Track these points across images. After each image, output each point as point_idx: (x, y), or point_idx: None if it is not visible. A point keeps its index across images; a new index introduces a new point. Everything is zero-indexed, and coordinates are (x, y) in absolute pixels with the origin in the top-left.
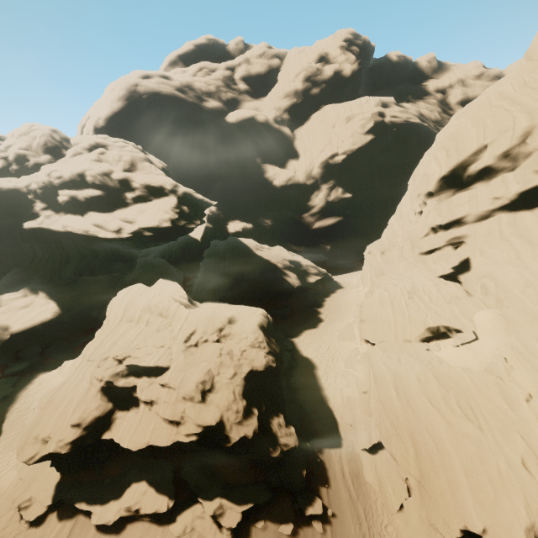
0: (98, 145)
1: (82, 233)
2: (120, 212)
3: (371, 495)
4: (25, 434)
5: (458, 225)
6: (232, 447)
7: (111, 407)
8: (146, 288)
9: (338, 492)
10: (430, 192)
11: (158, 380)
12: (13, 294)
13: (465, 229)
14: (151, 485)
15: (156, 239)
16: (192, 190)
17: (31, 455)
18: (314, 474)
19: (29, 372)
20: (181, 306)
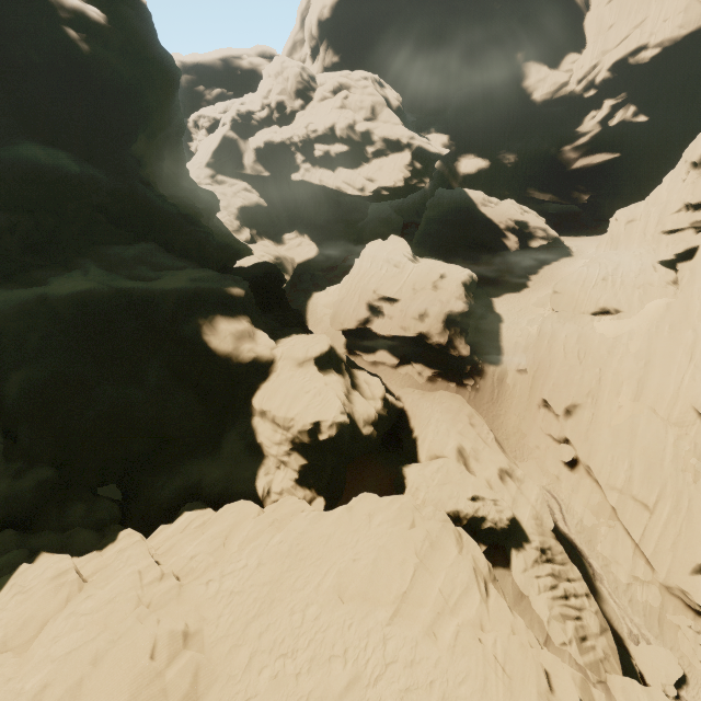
0: (342, 87)
1: (335, 189)
2: (363, 169)
3: (505, 388)
4: (332, 318)
5: None
6: (431, 344)
7: (370, 314)
8: (385, 244)
9: (486, 381)
10: (695, 162)
11: (395, 305)
12: (290, 235)
13: None
14: (389, 352)
15: (390, 197)
16: (425, 141)
17: (337, 327)
18: (475, 371)
19: (308, 291)
20: (409, 261)
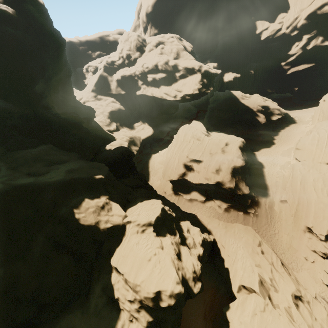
0: (160, 43)
1: (160, 97)
2: (174, 85)
3: (275, 213)
4: (163, 173)
5: None
6: (225, 188)
7: (185, 170)
8: (190, 127)
9: (261, 209)
10: None
11: (200, 164)
12: (137, 124)
13: None
14: (198, 193)
15: (191, 99)
16: (208, 67)
17: (166, 179)
18: (253, 202)
19: (149, 154)
20: (205, 136)
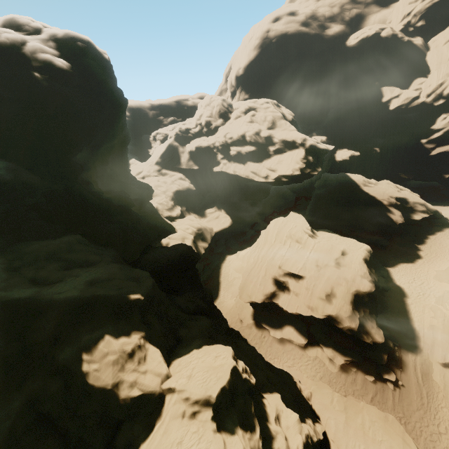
0: (250, 109)
1: (245, 177)
2: (266, 162)
3: (435, 388)
4: (240, 289)
5: None
6: (342, 328)
7: (276, 288)
8: (287, 222)
9: (408, 376)
10: None
11: (300, 281)
12: (210, 210)
13: None
14: (295, 329)
15: (288, 182)
16: (315, 140)
17: (245, 299)
18: (393, 360)
19: (223, 254)
20: (309, 237)
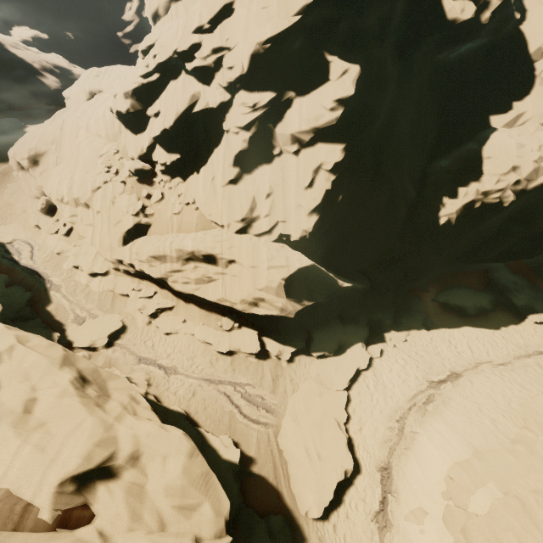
0: None
1: None
2: None
3: (10, 179)
4: None
5: (158, 19)
6: None
7: None
8: None
9: None
10: None
11: None
12: None
13: (160, 22)
14: None
15: None
16: None
17: None
18: None
19: None
20: None
